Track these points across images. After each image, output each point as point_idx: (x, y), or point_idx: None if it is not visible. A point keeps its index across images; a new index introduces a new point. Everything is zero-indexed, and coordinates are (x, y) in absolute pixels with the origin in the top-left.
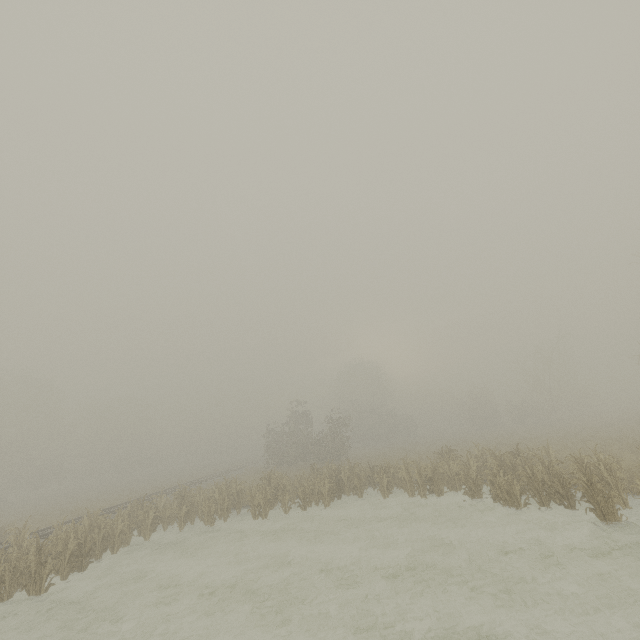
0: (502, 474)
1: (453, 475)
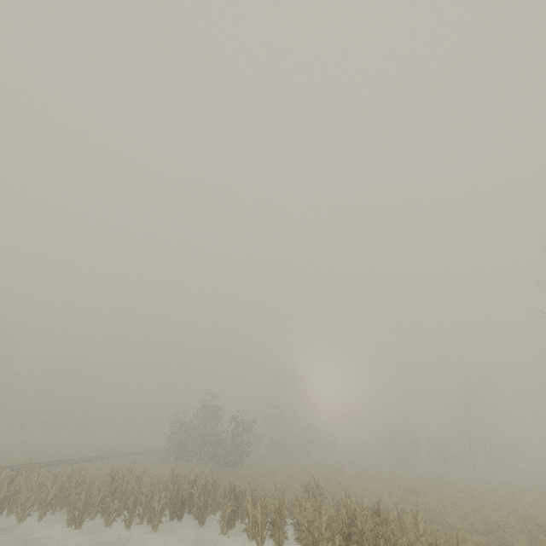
0: (338, 541)
1: (303, 522)
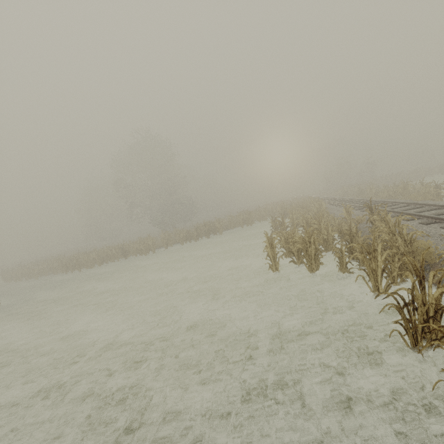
0: None
1: None
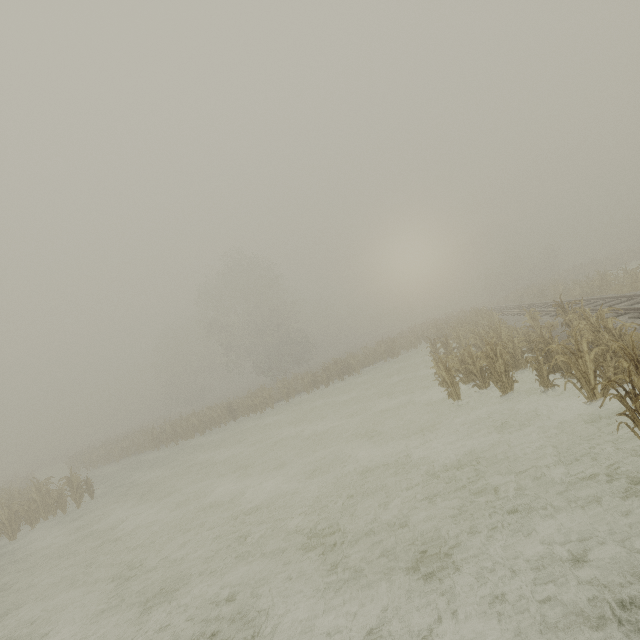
0: None
1: None
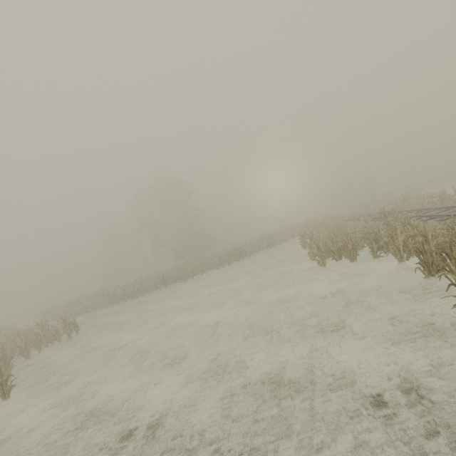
0: None
1: None
